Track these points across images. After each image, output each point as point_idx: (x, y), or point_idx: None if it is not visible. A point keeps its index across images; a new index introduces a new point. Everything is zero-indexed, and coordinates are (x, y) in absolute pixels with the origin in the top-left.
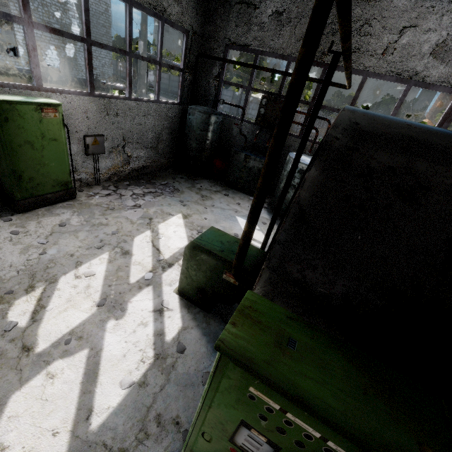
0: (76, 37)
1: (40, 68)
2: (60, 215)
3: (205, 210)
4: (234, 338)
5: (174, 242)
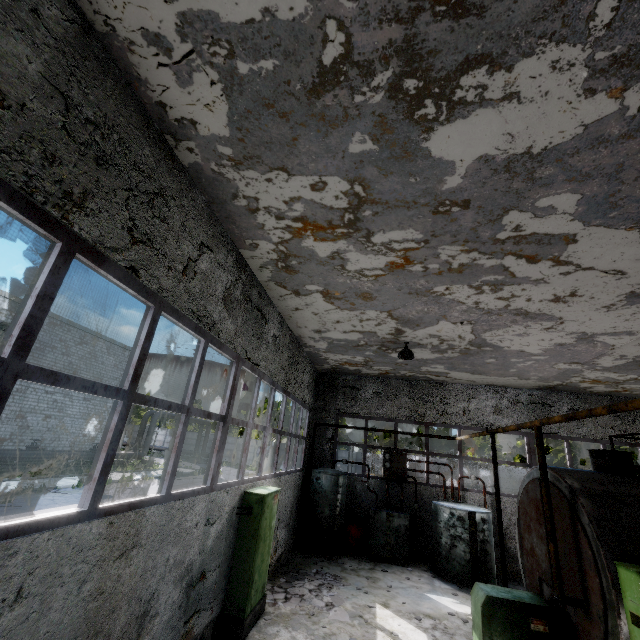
0: (278, 431)
1: (10, 445)
2: (278, 634)
3: (392, 593)
4: (639, 570)
5: (414, 636)
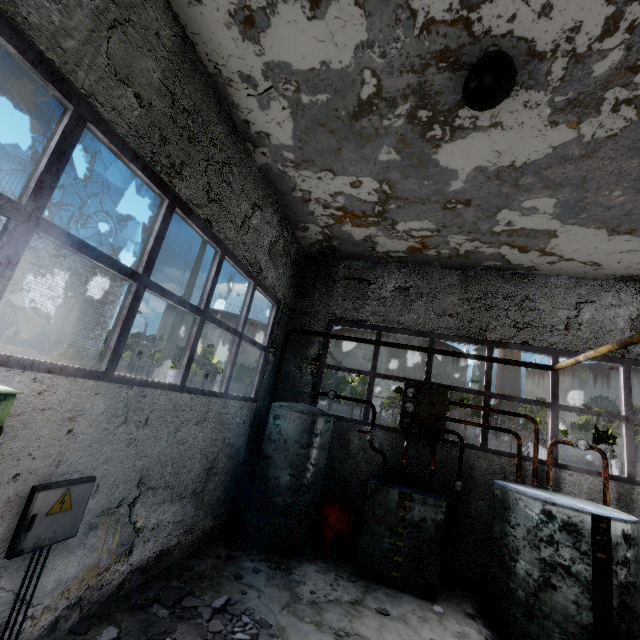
0: (123, 268)
1: None
2: None
3: None
4: None
5: None
